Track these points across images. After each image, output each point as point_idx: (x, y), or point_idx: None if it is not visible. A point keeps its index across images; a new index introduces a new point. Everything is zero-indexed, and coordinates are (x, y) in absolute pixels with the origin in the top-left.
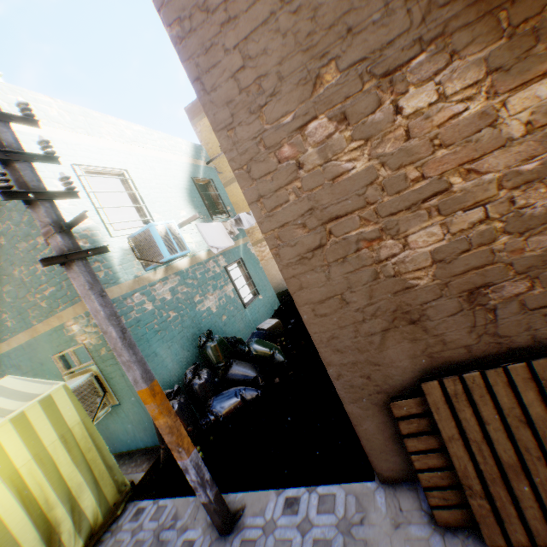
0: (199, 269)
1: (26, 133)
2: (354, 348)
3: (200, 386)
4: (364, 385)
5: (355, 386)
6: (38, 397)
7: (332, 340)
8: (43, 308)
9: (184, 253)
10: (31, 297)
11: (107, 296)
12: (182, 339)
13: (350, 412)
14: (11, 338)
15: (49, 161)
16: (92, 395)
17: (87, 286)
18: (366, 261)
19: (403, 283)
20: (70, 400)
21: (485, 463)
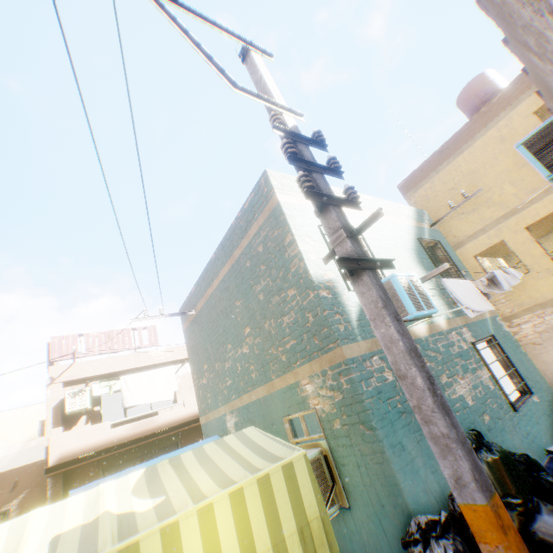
0: (440, 340)
1: (289, 204)
2: None
3: None
4: None
5: None
6: (279, 459)
7: None
8: (281, 361)
9: (430, 311)
10: (273, 350)
11: (401, 321)
12: None
13: None
14: (251, 390)
15: (334, 175)
16: (320, 479)
17: (379, 303)
18: None
19: None
20: (309, 477)
21: None
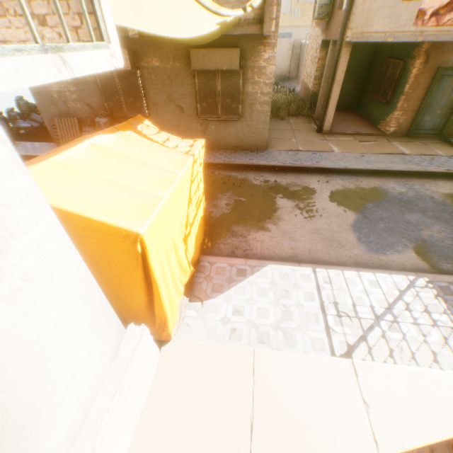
0: None
1: None
2: (45, 107)
3: (14, 116)
4: (49, 117)
5: (47, 117)
6: None
7: (40, 103)
8: None
9: None
10: None
11: None
12: (7, 95)
13: (47, 123)
14: None
15: None
16: None
17: None
18: (45, 87)
19: (53, 95)
20: None
21: (63, 134)
